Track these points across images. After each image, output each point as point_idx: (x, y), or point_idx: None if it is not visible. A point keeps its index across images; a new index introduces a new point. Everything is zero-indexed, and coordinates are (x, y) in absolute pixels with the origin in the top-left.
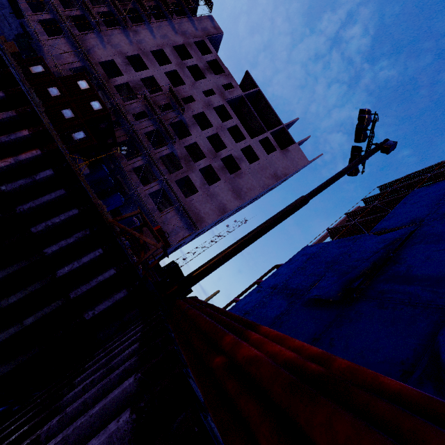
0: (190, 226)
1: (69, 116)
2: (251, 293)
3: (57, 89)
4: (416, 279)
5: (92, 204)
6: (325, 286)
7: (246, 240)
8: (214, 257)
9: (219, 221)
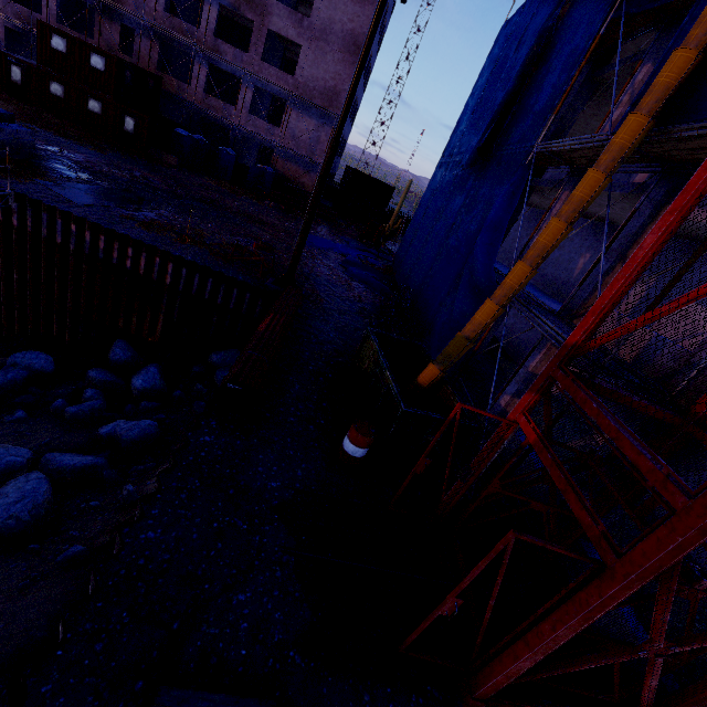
0: (326, 117)
1: (99, 109)
2: (435, 173)
3: (55, 83)
4: (537, 101)
5: (213, 272)
6: (473, 146)
7: (307, 222)
8: (295, 247)
9: (370, 53)
